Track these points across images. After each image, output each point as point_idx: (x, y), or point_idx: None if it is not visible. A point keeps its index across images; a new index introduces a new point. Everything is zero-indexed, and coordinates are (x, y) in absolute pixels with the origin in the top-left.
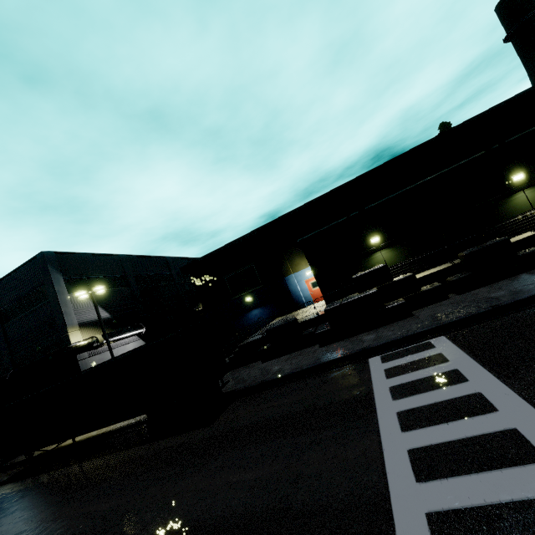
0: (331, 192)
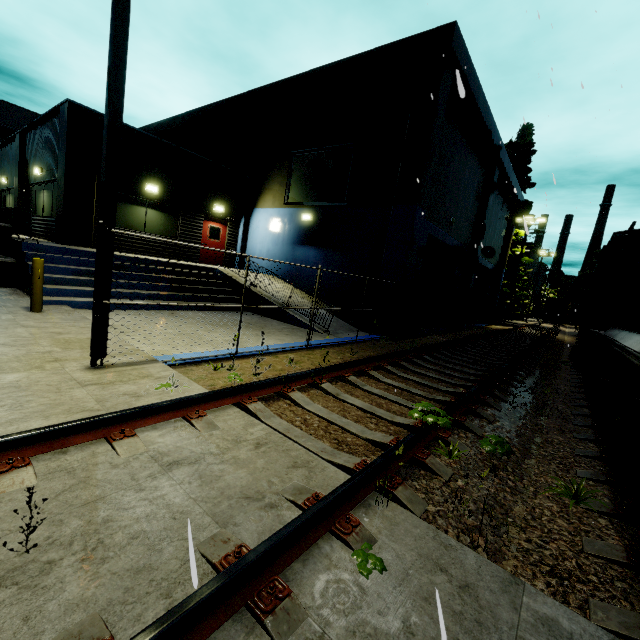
0: None
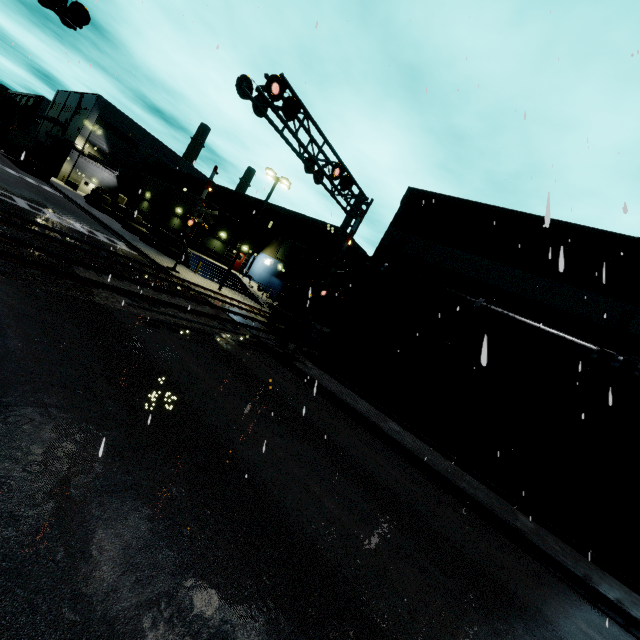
0: (215, 185)
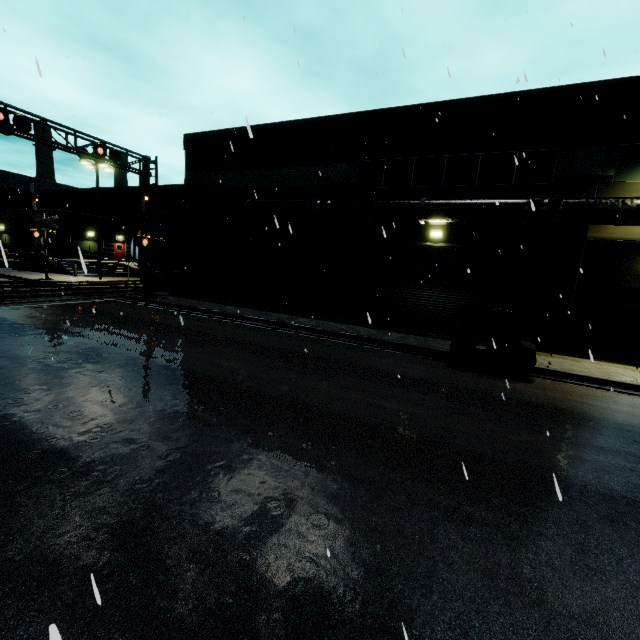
0: (65, 190)
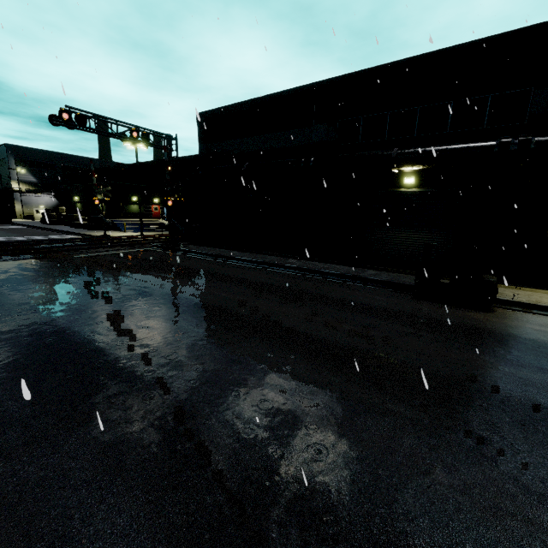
0: (117, 167)
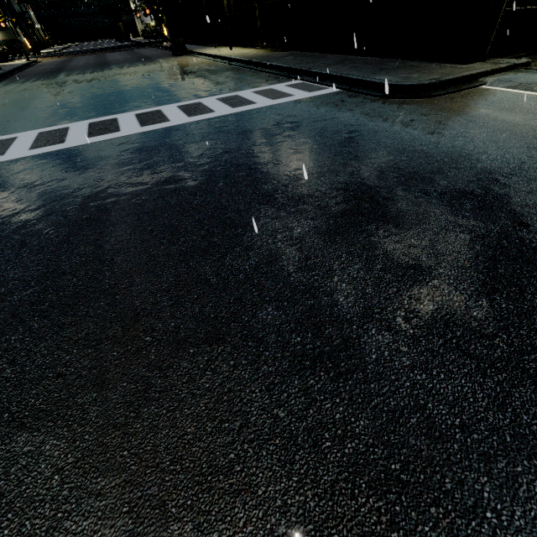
0: None
